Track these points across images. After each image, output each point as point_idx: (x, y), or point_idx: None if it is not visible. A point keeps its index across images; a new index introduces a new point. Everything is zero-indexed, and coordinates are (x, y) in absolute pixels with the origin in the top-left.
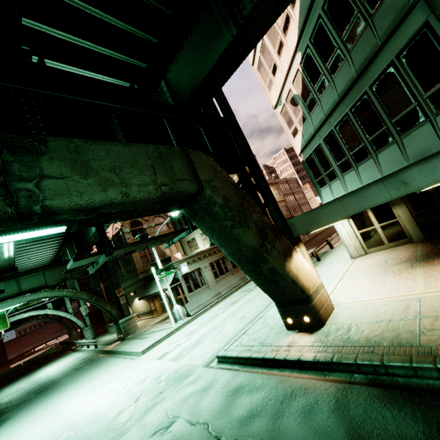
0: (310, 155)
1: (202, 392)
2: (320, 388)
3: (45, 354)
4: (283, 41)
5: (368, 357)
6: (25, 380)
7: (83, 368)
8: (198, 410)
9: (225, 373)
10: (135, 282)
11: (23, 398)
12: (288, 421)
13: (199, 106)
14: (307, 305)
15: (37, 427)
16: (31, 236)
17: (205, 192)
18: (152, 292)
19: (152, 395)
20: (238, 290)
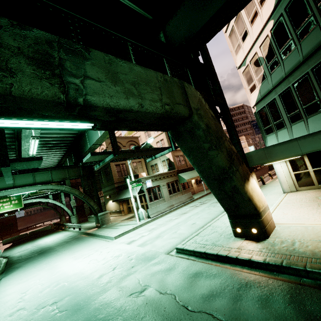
0: (263, 108)
1: (166, 272)
2: (272, 284)
3: (44, 229)
4: (258, 11)
5: (318, 266)
6: (30, 244)
7: (71, 242)
8: (165, 283)
9: (184, 261)
10: (111, 189)
11: (30, 255)
12: (247, 304)
13: (190, 52)
14: (257, 220)
15: (40, 276)
16: (68, 126)
17: (193, 117)
18: (123, 197)
19: (125, 267)
20: (187, 205)
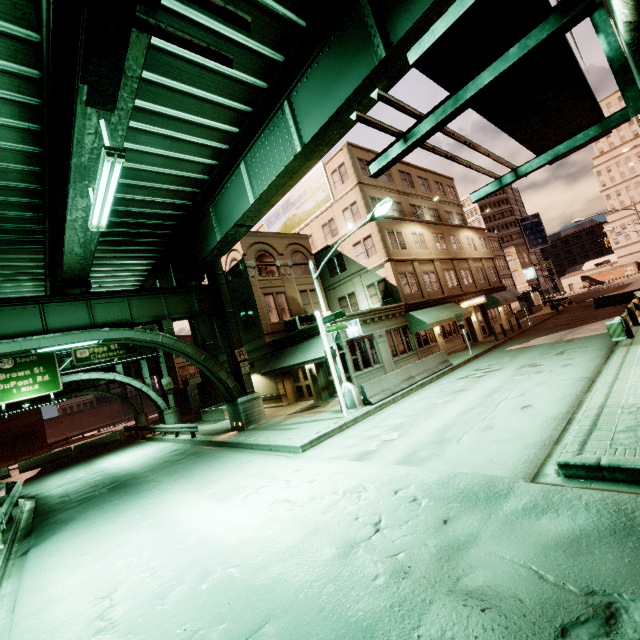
0: None
1: (626, 539)
2: None
3: (105, 440)
4: None
5: None
6: (81, 469)
7: (184, 462)
8: None
9: None
10: (255, 349)
11: (88, 492)
12: None
13: None
14: None
15: (138, 545)
16: None
17: None
18: (290, 363)
19: (419, 523)
20: (445, 377)
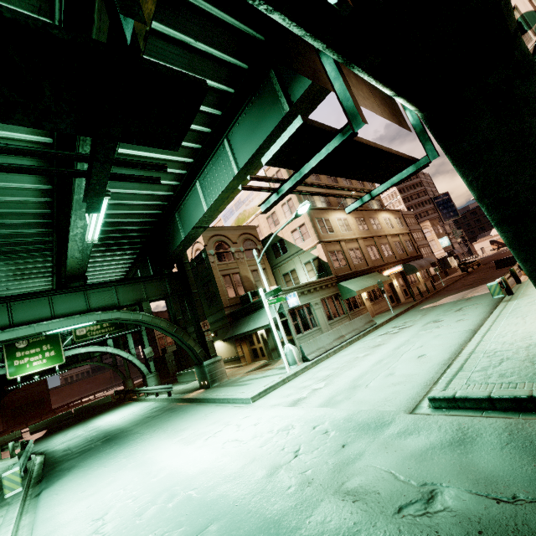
0: None
1: (456, 448)
2: None
3: (99, 403)
4: None
5: None
6: (80, 428)
7: (161, 416)
8: (484, 475)
9: (482, 421)
10: (217, 320)
11: (86, 445)
12: None
13: None
14: None
15: (124, 481)
16: None
17: (516, 44)
18: (245, 330)
19: (326, 449)
20: (369, 335)
